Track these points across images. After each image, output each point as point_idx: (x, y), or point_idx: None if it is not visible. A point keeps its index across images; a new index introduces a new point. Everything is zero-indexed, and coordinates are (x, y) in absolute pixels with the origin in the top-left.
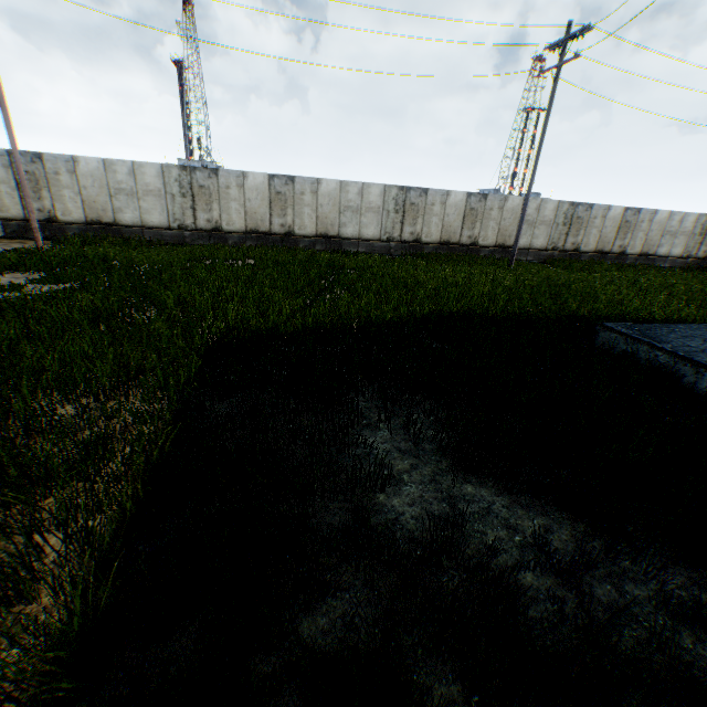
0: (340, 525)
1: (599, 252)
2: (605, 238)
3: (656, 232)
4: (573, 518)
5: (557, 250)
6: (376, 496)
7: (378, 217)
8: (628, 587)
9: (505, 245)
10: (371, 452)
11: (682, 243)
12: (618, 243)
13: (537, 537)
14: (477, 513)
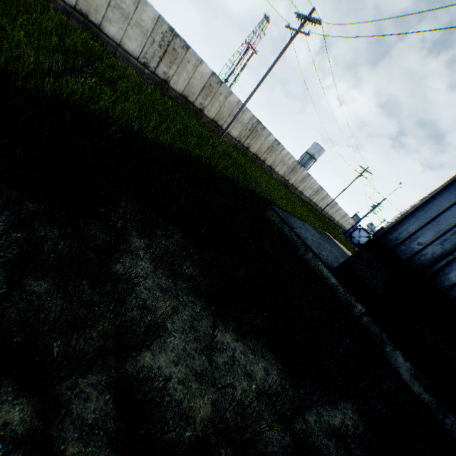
0: (96, 416)
1: (256, 155)
2: (262, 149)
3: (280, 159)
4: (276, 357)
5: (240, 143)
6: (141, 355)
7: (144, 39)
8: (307, 415)
9: (218, 123)
10: (133, 289)
11: (285, 170)
12: (265, 155)
13: (272, 389)
14: (227, 363)
